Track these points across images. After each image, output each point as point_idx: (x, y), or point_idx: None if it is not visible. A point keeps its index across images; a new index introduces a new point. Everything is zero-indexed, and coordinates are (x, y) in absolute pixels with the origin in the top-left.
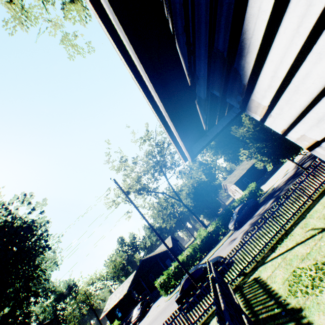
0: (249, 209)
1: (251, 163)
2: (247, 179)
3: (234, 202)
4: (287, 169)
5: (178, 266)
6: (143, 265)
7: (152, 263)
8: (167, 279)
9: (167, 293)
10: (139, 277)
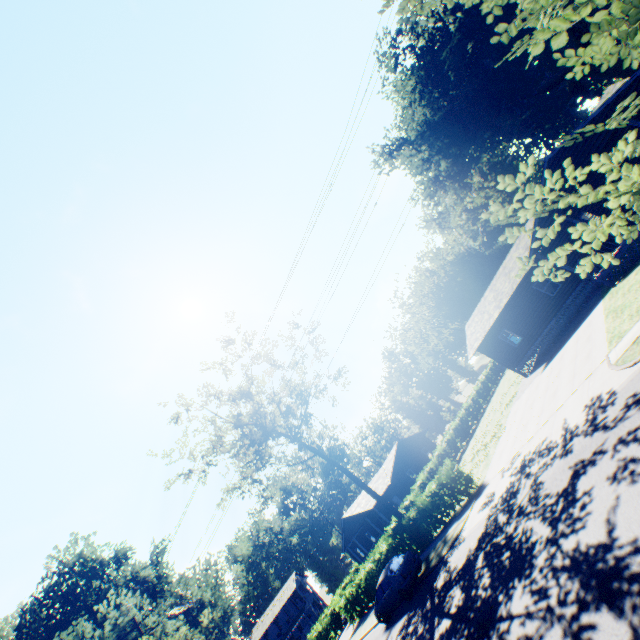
0: (395, 597)
1: (512, 282)
2: (511, 330)
3: (409, 511)
4: (526, 439)
5: (357, 589)
6: (350, 523)
7: (359, 522)
8: (349, 604)
9: (353, 624)
10: (351, 536)
